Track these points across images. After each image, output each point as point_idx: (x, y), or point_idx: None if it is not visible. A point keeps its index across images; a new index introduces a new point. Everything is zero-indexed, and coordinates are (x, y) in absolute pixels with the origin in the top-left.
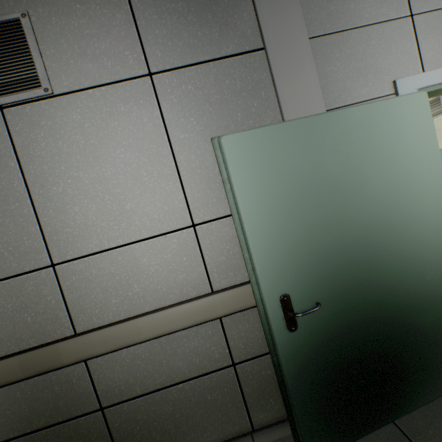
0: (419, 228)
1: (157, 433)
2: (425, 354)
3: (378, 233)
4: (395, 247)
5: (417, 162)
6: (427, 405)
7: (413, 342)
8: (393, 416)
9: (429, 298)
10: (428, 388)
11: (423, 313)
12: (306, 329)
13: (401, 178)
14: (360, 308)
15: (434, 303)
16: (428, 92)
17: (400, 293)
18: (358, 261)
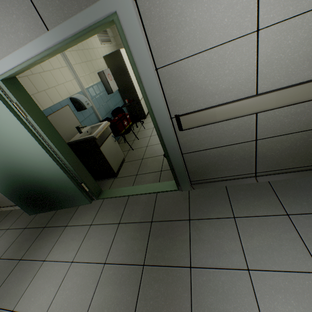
0: (29, 155)
1: (1, 200)
2: (58, 196)
3: (9, 157)
4: (21, 162)
5: (9, 127)
6: (69, 208)
7: (50, 192)
8: (54, 209)
9: (50, 180)
10: (65, 204)
11: (50, 184)
12: (3, 185)
13: (5, 135)
14: (20, 181)
15: (53, 181)
16: (7, 77)
17: (35, 178)
18: (8, 167)
